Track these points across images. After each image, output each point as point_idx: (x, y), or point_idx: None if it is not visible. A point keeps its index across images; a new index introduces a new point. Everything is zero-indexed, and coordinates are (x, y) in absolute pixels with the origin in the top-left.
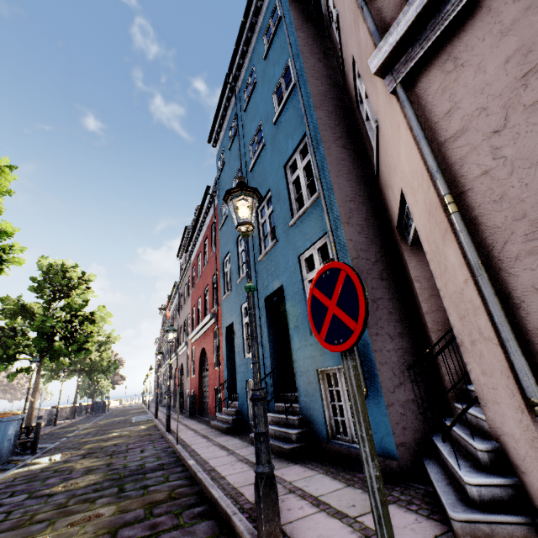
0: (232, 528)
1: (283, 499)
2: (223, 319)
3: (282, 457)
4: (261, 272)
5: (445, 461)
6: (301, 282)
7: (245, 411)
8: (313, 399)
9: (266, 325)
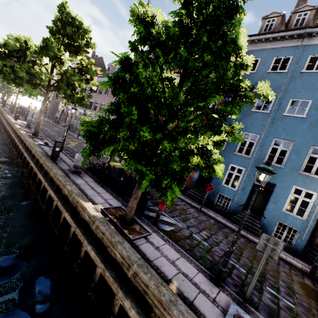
0: (290, 265)
1: (289, 258)
2: None
3: (256, 235)
4: None
5: (314, 259)
6: (289, 194)
7: (212, 201)
8: (270, 225)
9: (251, 187)
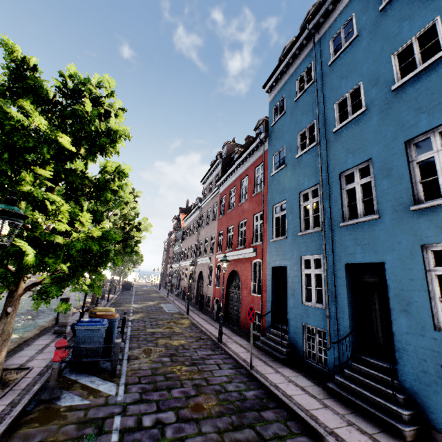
0: None
1: None
2: (268, 258)
3: (393, 433)
4: (343, 238)
5: None
6: (423, 272)
7: (298, 348)
8: (428, 389)
9: (344, 289)
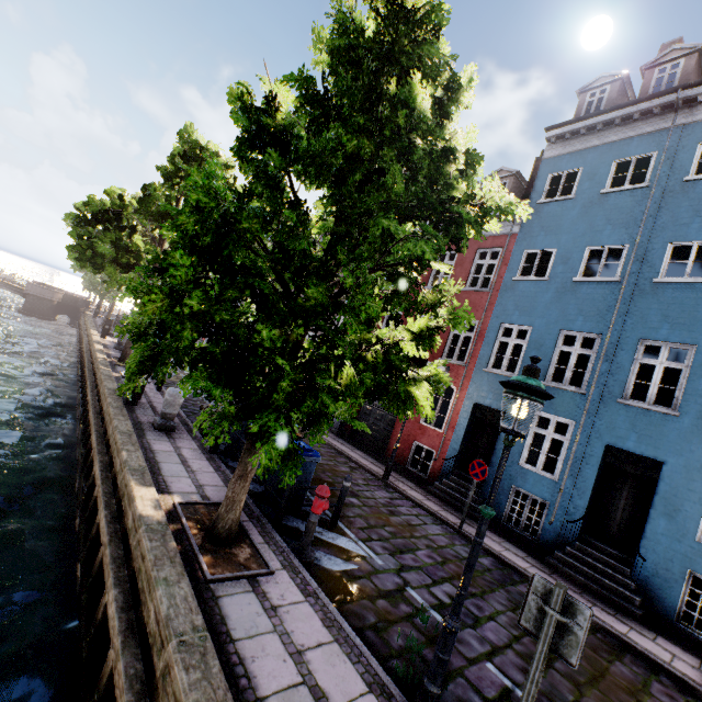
0: None
1: None
2: (472, 390)
3: (625, 614)
4: (615, 416)
5: None
6: None
7: (497, 509)
8: (665, 584)
9: (595, 470)
